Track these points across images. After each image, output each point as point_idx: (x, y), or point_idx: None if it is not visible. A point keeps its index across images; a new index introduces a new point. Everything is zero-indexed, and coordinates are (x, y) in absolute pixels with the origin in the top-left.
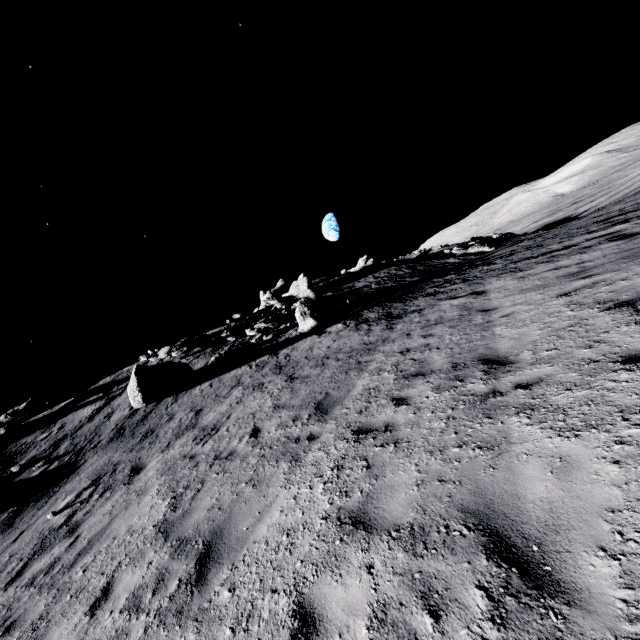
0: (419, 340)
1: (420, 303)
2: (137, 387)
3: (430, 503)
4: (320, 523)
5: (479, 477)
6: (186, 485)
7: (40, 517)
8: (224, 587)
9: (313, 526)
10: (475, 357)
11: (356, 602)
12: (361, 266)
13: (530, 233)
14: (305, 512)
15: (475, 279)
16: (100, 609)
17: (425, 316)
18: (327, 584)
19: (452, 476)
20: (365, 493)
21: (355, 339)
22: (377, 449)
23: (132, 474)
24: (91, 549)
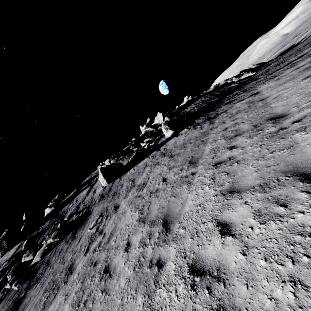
0: (230, 123)
1: (224, 108)
2: (103, 177)
3: (265, 175)
4: (213, 198)
5: (286, 159)
6: (142, 205)
7: (85, 232)
8: (179, 229)
9: (211, 200)
10: (265, 119)
11: (244, 214)
12: (186, 101)
13: (274, 59)
14: (204, 197)
15: (250, 89)
16: (129, 249)
17: (229, 112)
18: (228, 213)
19: (272, 163)
20: (231, 182)
21: (196, 133)
22: (229, 167)
23: (115, 209)
24: (113, 235)
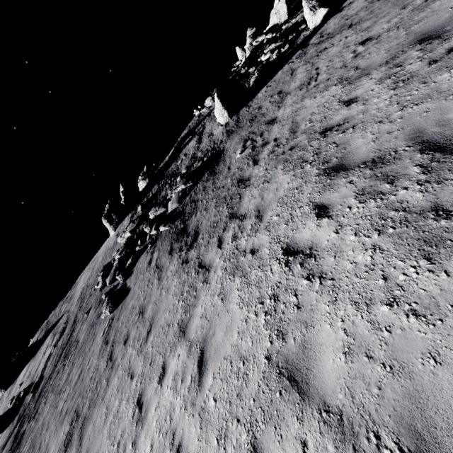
0: None
1: None
2: (222, 107)
3: None
4: None
5: None
6: (337, 79)
7: (231, 161)
8: None
9: None
10: None
11: None
12: None
13: None
14: None
15: None
16: (358, 99)
17: None
18: None
19: None
20: None
21: None
22: None
23: (271, 123)
24: (299, 126)
